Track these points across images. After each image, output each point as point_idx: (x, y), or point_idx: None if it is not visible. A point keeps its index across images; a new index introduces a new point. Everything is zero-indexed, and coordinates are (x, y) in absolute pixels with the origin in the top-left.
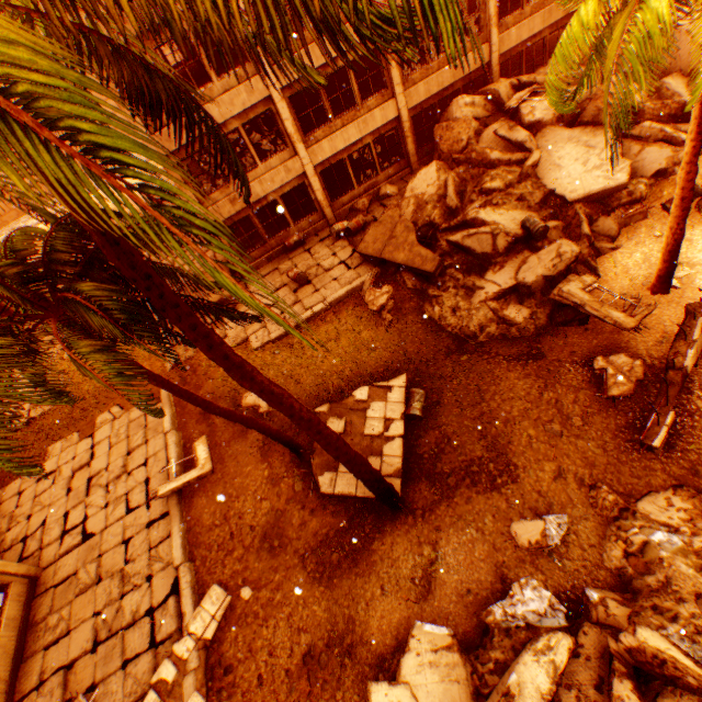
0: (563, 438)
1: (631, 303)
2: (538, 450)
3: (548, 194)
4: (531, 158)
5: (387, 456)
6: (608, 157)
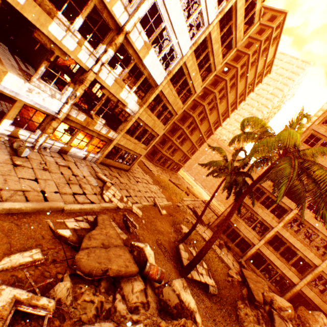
0: None
1: None
2: None
3: None
4: None
5: (194, 272)
6: None
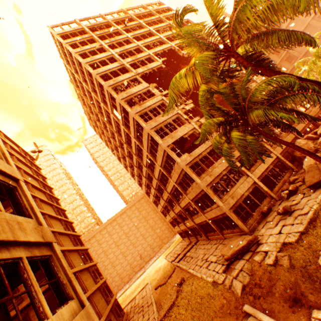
0: None
1: None
2: None
3: None
4: None
5: None
6: None
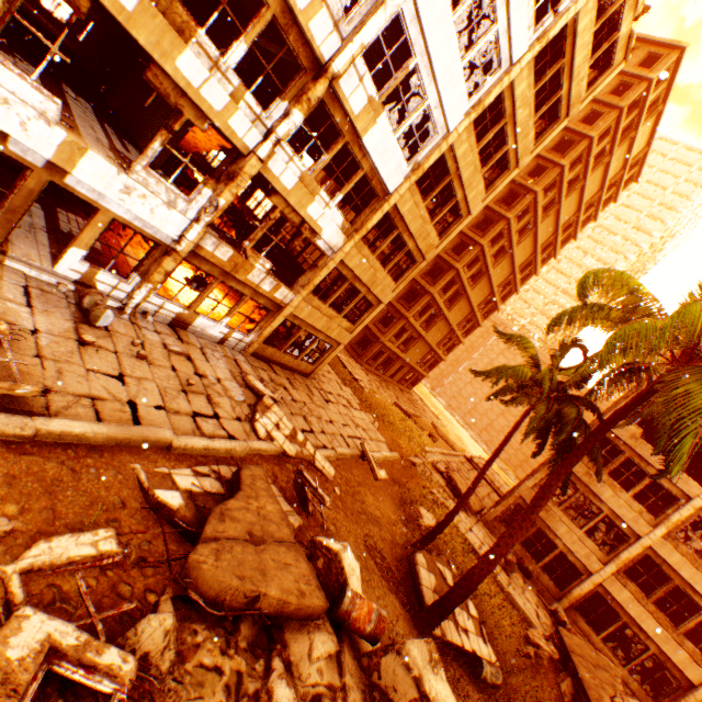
0: None
1: None
2: None
3: None
4: None
5: (448, 623)
6: None
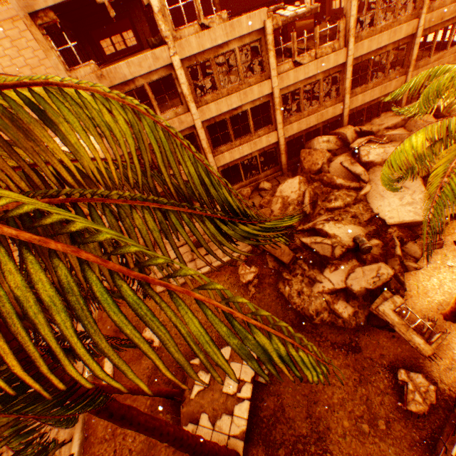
0: (370, 436)
1: (429, 327)
2: (349, 443)
3: (374, 216)
4: (364, 189)
5: (236, 417)
6: (417, 197)
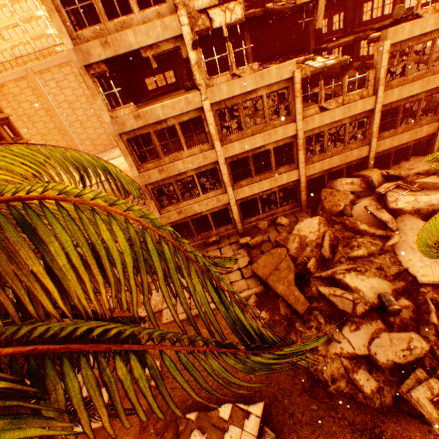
0: None
1: None
2: None
3: (403, 270)
4: (391, 240)
5: None
6: None
